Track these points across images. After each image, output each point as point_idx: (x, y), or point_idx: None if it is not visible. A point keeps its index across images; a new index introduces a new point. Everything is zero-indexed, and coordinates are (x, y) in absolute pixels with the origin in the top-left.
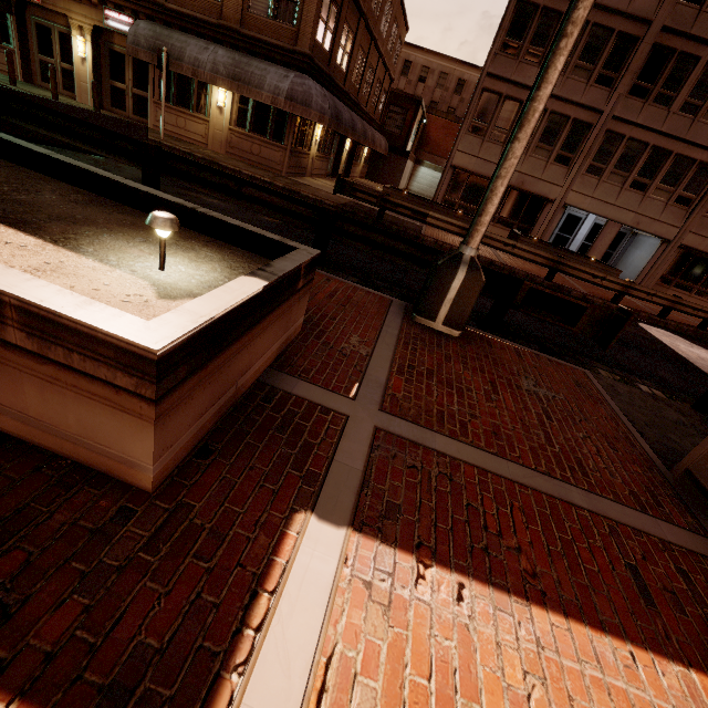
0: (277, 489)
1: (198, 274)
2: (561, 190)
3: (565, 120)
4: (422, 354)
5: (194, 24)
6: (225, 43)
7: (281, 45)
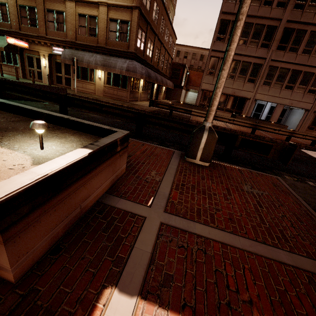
0: (95, 272)
1: (62, 149)
2: (252, 94)
3: (249, 64)
4: (189, 177)
5: (87, 47)
6: (100, 53)
7: (122, 50)
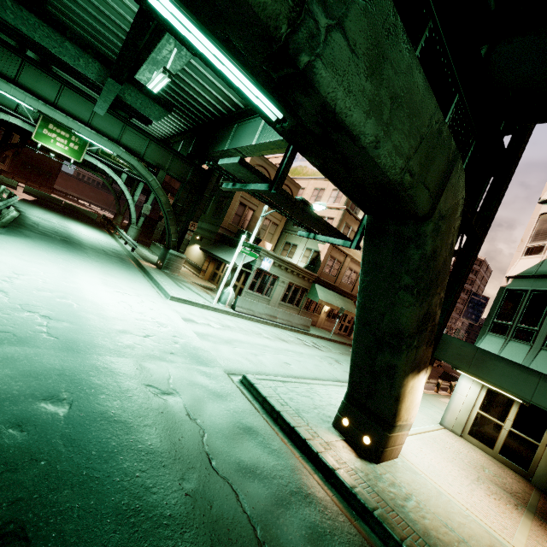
0: None
1: None
2: None
3: None
4: None
5: None
6: None
7: None
